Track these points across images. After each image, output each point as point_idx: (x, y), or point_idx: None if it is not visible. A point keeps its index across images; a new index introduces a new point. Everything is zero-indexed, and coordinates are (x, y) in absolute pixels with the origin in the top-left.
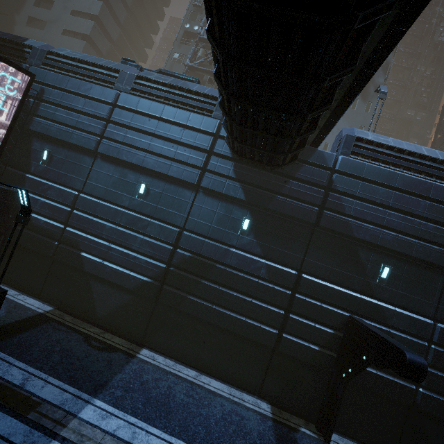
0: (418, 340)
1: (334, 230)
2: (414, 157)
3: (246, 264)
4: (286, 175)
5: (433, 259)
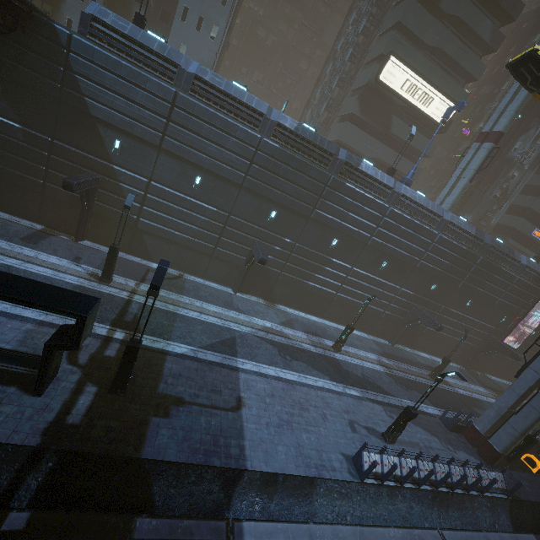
0: (138, 191)
1: (74, 107)
2: (145, 49)
3: (4, 127)
4: (23, 45)
5: (148, 138)
